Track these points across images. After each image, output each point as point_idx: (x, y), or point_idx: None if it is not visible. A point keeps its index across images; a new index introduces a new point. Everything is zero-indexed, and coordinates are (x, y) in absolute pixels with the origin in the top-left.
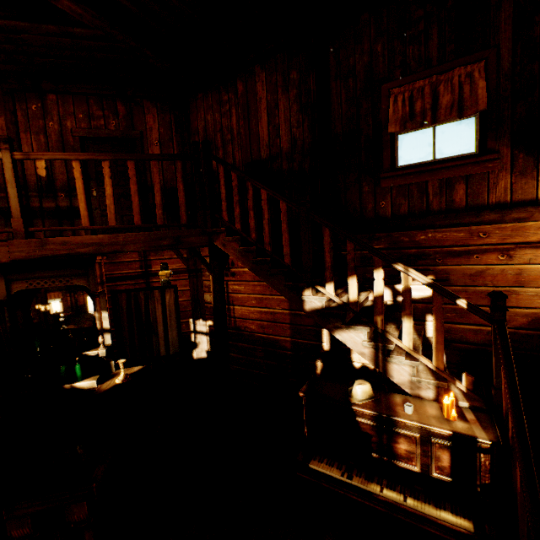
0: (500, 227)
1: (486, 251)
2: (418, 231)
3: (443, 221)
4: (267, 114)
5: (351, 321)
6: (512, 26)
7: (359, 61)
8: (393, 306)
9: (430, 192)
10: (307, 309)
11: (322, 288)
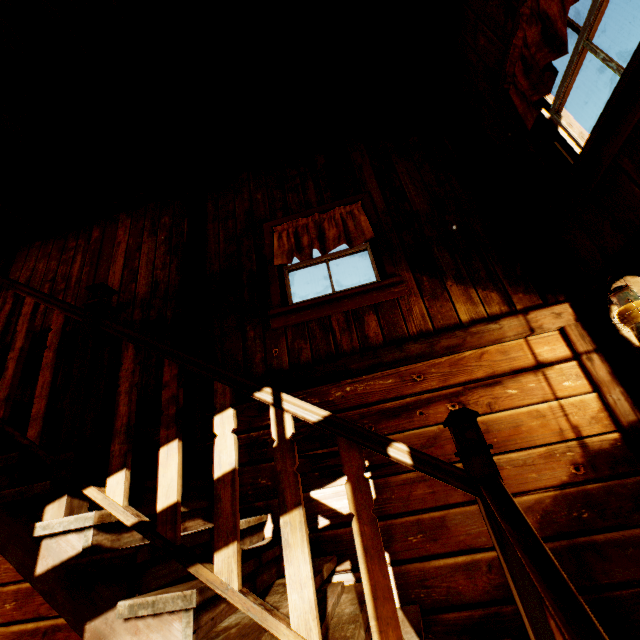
0: (435, 363)
1: (429, 401)
2: (330, 385)
3: (360, 363)
4: (125, 257)
5: (168, 583)
6: (376, 180)
7: (239, 206)
8: (312, 543)
9: (336, 329)
10: (43, 568)
11: (99, 488)
